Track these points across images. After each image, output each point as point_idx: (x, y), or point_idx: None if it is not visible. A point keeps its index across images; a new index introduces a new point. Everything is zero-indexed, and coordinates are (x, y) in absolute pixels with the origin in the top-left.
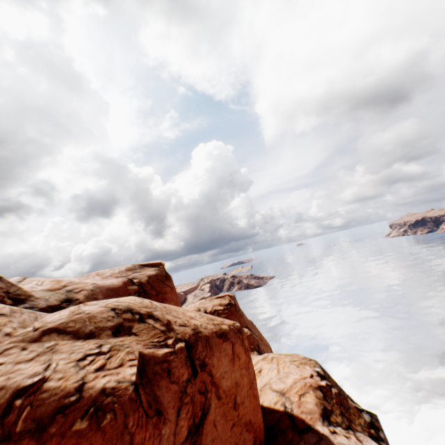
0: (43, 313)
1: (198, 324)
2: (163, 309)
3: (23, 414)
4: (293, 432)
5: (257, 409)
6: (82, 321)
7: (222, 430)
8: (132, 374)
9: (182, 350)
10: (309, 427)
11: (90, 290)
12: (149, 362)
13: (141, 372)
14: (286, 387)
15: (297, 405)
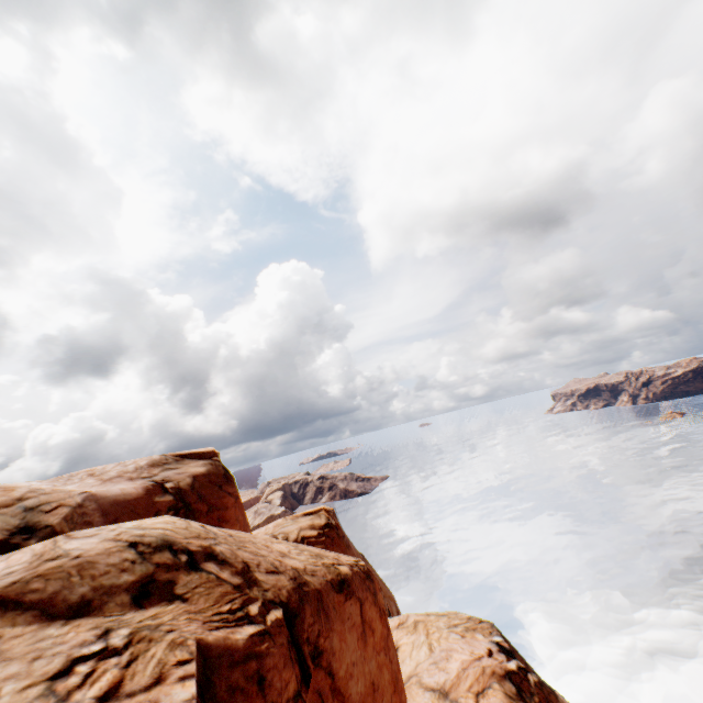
0: None
1: (299, 567)
2: (230, 540)
3: None
4: None
5: None
6: (62, 576)
7: None
8: (187, 701)
9: (281, 625)
10: None
11: (77, 505)
12: (218, 663)
13: (203, 690)
14: (448, 680)
15: None
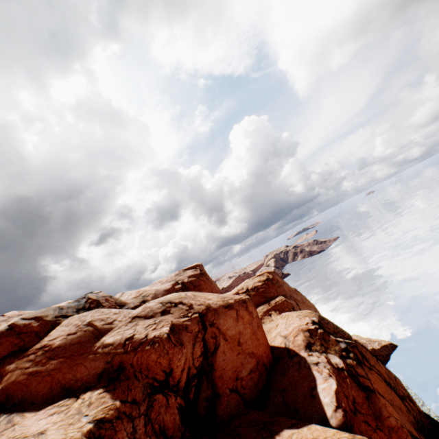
0: (132, 310)
1: (211, 302)
2: (192, 297)
3: (129, 345)
4: (288, 358)
5: (259, 346)
6: (147, 311)
7: (230, 356)
8: (166, 330)
9: (195, 317)
10: (297, 354)
11: (154, 293)
12: (176, 325)
13: (172, 329)
14: (288, 333)
15: (292, 342)
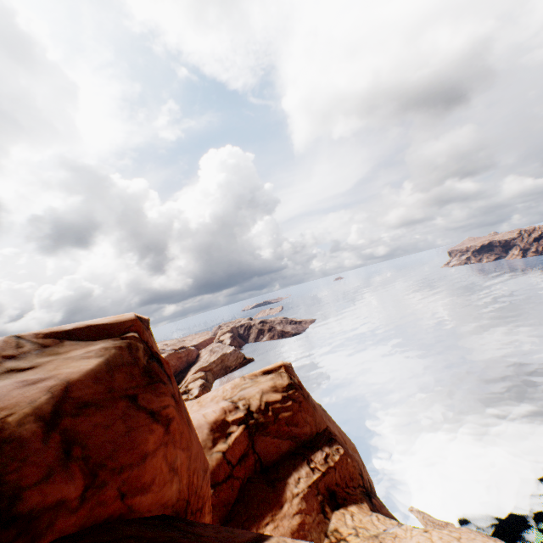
0: None
1: None
2: None
3: None
4: None
5: None
6: None
7: None
8: None
9: None
10: None
11: None
12: None
13: None
14: None
15: None
